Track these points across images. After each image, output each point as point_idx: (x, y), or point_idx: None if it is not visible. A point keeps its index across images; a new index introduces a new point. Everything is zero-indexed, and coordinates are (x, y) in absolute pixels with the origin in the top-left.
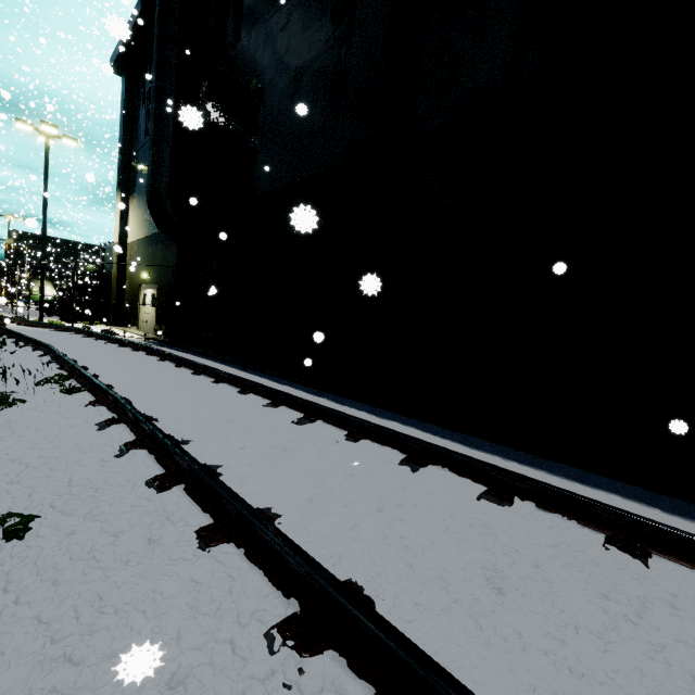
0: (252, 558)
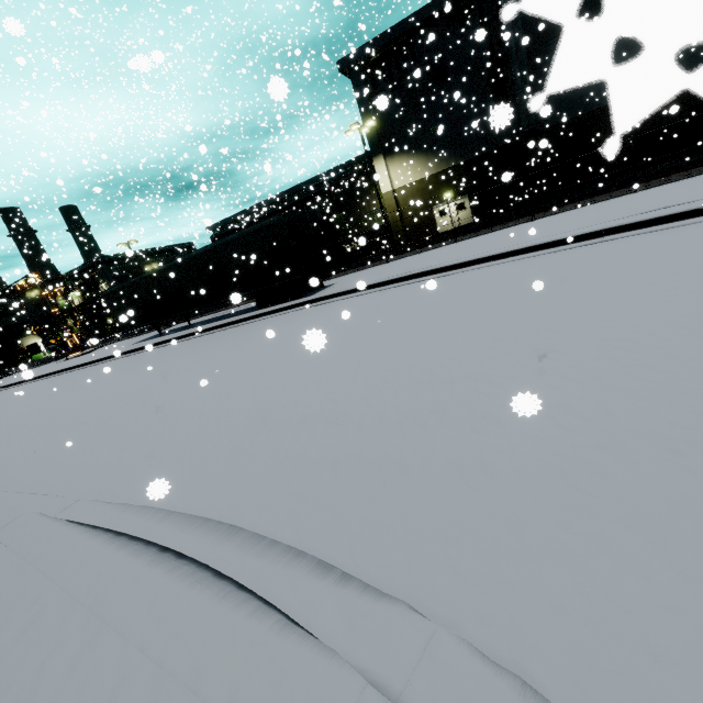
0: None
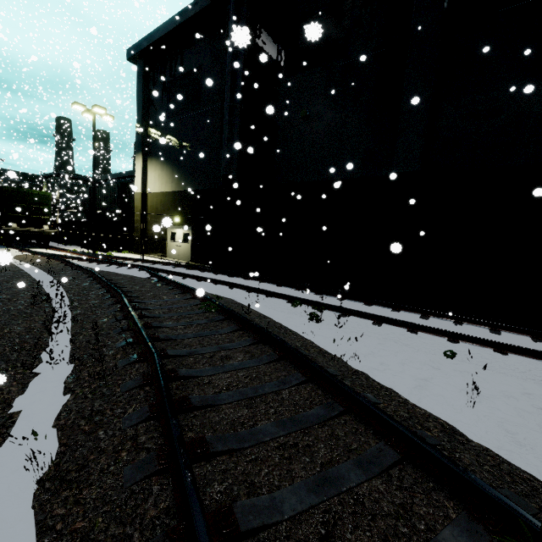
0: (519, 355)
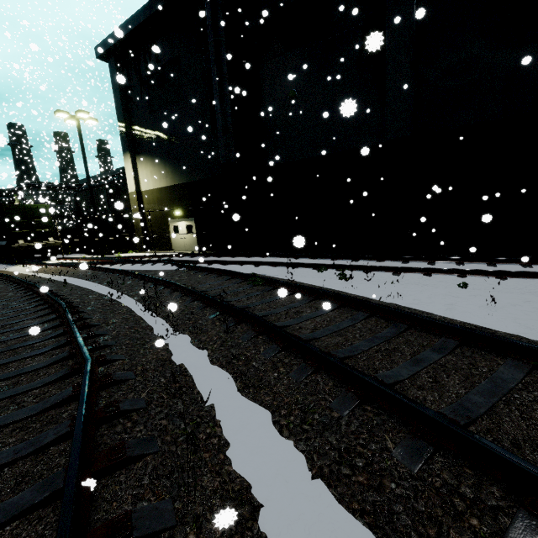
0: (516, 278)
